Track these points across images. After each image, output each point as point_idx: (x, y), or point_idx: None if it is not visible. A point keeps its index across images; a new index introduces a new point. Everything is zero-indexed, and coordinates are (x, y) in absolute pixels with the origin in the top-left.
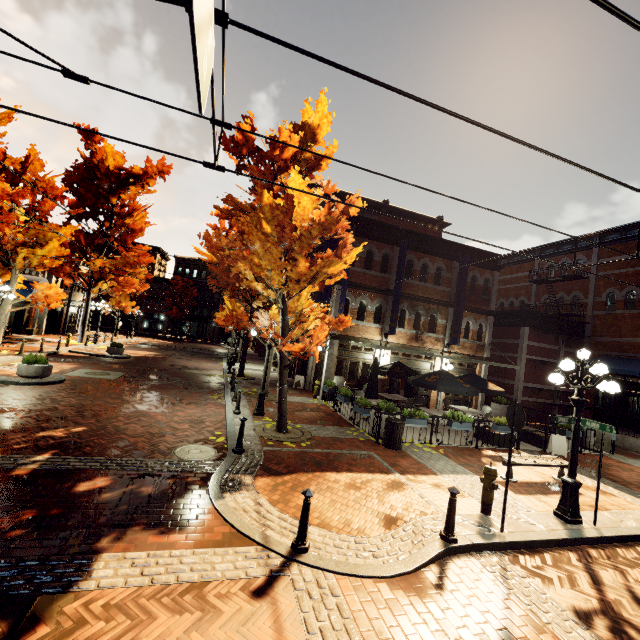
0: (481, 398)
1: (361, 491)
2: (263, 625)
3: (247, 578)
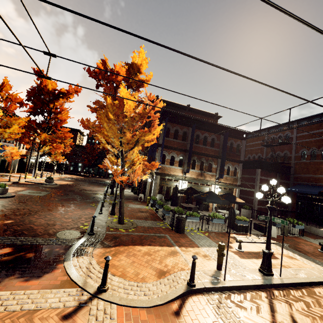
0: (236, 206)
1: (152, 256)
2: None
3: (63, 307)
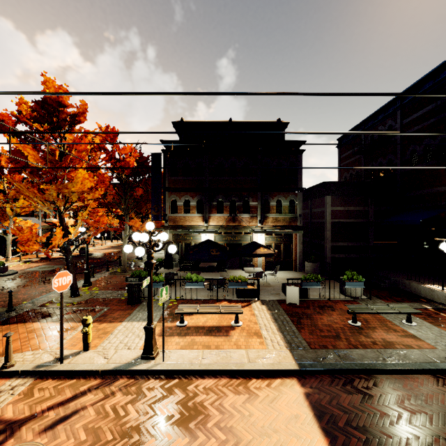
0: (298, 259)
1: (31, 334)
2: None
3: None
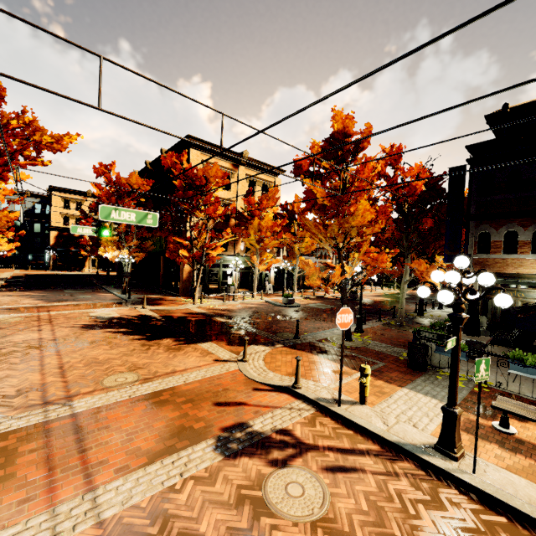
0: None
1: (312, 365)
2: (205, 363)
3: (221, 358)
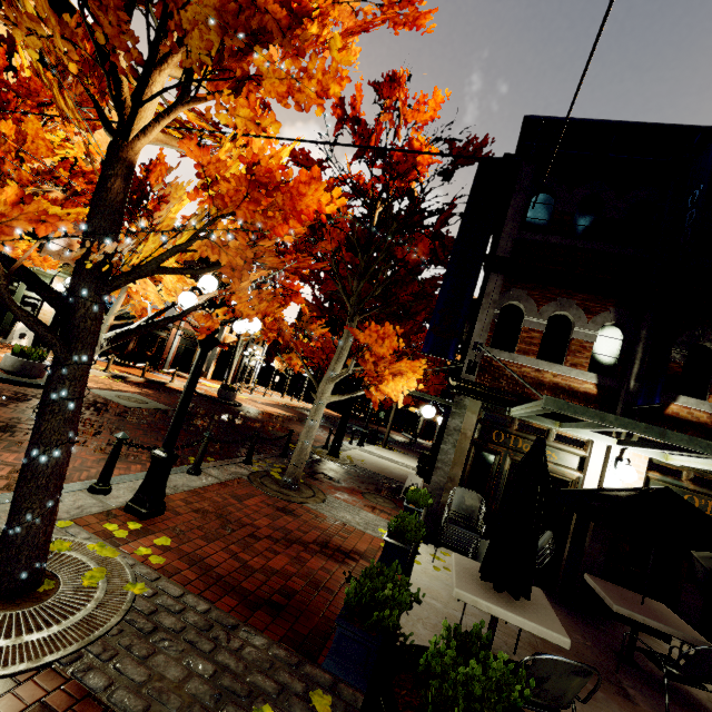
0: None
1: None
2: None
3: None
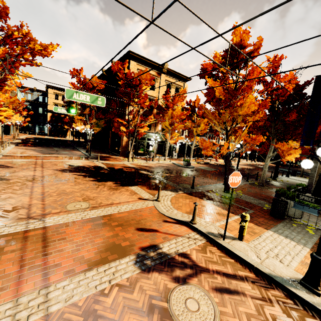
0: None
1: (203, 207)
2: (132, 199)
3: (143, 197)
